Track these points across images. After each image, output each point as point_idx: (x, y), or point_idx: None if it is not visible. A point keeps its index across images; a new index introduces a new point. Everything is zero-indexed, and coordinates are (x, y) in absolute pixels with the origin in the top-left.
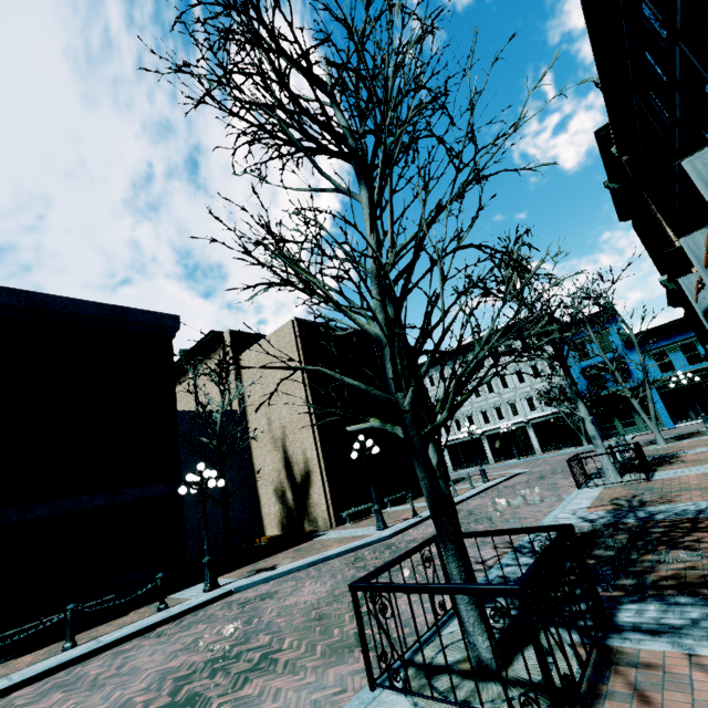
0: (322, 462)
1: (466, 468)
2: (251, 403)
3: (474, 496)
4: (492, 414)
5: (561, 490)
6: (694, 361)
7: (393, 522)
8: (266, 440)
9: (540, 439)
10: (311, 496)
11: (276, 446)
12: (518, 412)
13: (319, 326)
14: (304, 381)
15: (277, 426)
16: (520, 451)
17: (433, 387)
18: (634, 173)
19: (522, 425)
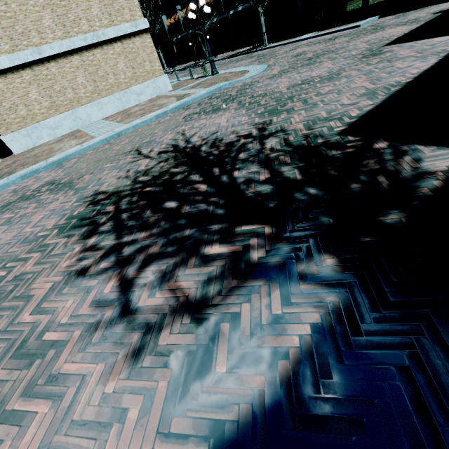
0: None
1: None
2: None
3: None
4: None
5: None
6: None
7: None
8: None
9: None
10: None
11: None
12: None
13: None
14: None
15: None
16: None
17: None
18: None
19: None
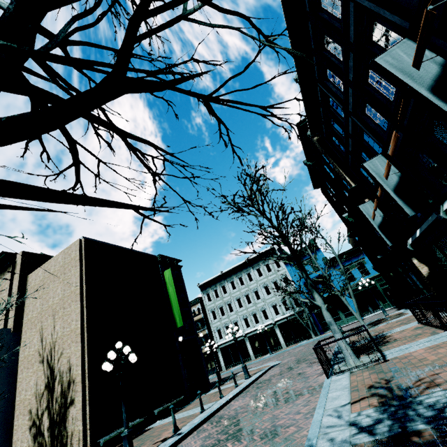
0: (86, 379)
1: (235, 366)
2: (28, 320)
3: (237, 395)
4: (251, 319)
5: (311, 380)
6: (365, 274)
7: (149, 446)
8: (34, 360)
9: (284, 336)
10: (68, 422)
11: (42, 365)
12: (268, 316)
13: (107, 246)
14: (82, 292)
15: (48, 342)
16: (272, 347)
17: (210, 302)
18: (321, 146)
19: (271, 326)
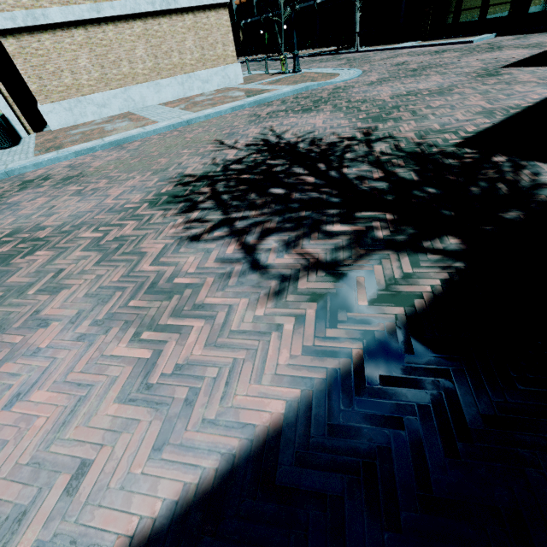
0: None
1: None
2: None
3: None
4: None
5: None
6: None
7: None
8: None
9: None
10: None
11: None
12: None
13: None
14: None
15: None
16: None
17: None
18: None
19: None
